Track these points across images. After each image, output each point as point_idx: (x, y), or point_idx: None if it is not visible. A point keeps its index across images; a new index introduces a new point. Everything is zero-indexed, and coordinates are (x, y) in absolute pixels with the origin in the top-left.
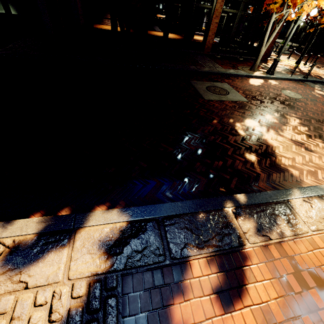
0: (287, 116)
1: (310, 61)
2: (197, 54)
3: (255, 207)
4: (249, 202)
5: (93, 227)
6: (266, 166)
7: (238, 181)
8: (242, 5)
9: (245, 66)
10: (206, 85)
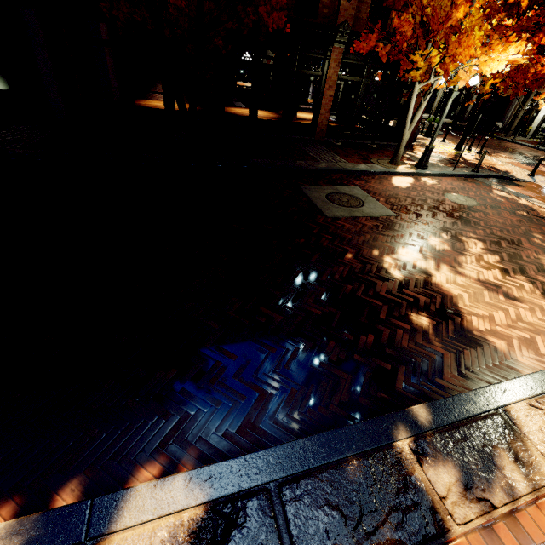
0: (462, 238)
1: (474, 144)
2: (304, 141)
3: (451, 431)
4: (437, 423)
5: (131, 531)
6: (448, 336)
7: (408, 374)
8: (367, 71)
9: (381, 157)
10: (326, 191)
